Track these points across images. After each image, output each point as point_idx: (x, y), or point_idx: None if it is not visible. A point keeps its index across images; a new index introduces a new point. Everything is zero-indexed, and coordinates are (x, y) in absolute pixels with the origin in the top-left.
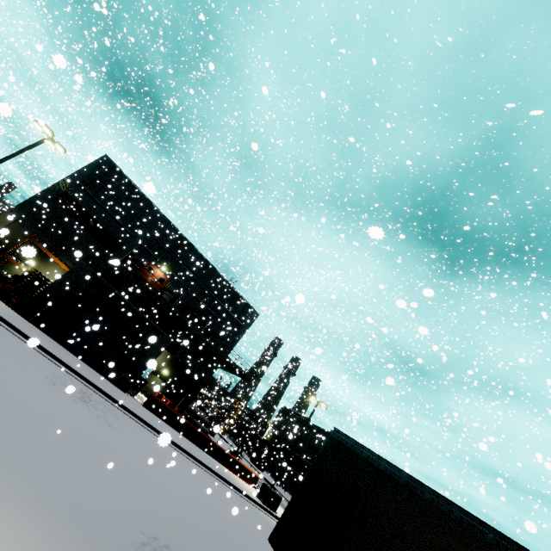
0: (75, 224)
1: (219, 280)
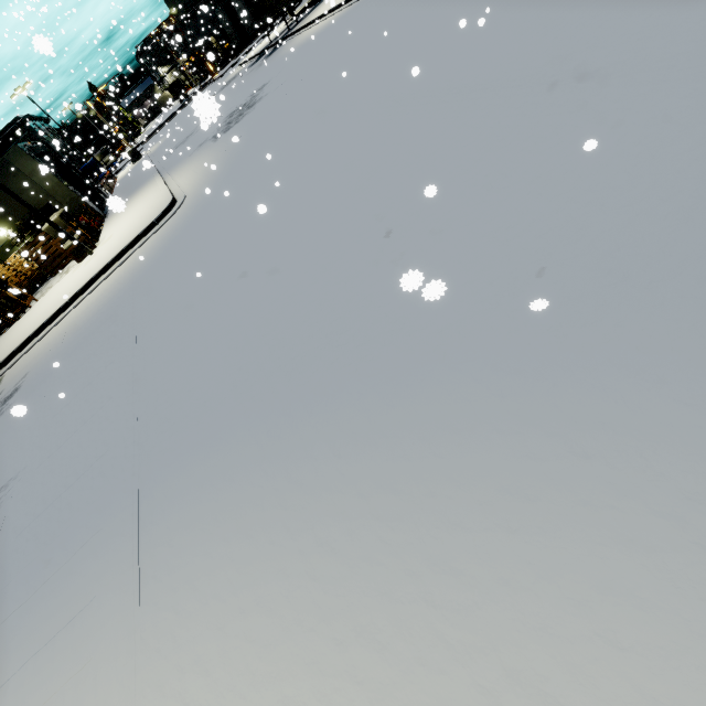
0: None
1: None
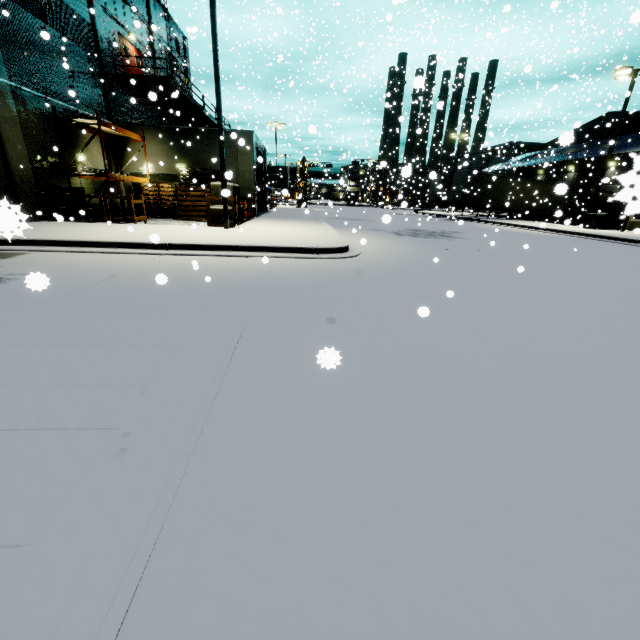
0: (39, 25)
1: (156, 7)
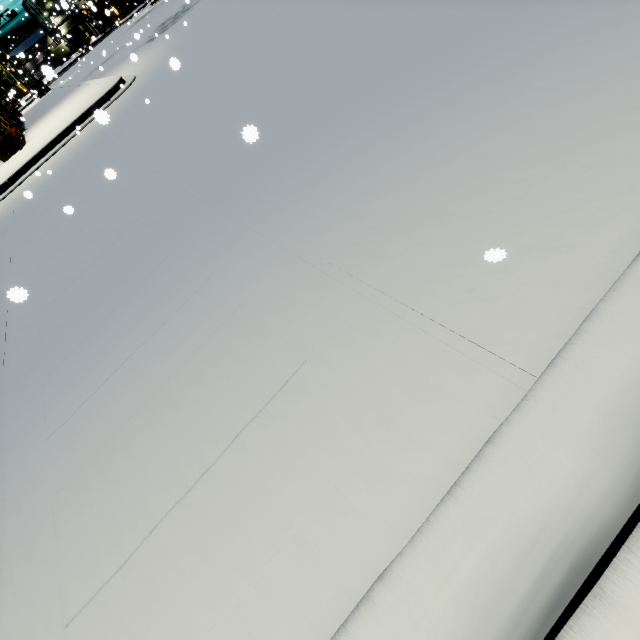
0: None
1: None
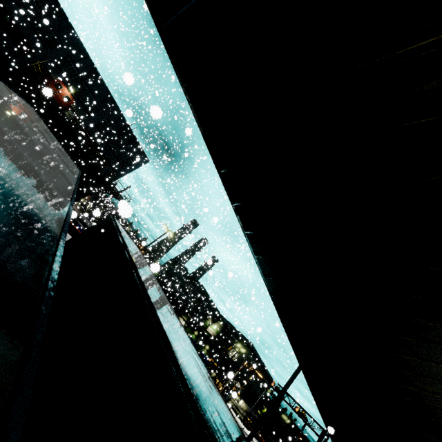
0: None
1: (121, 120)
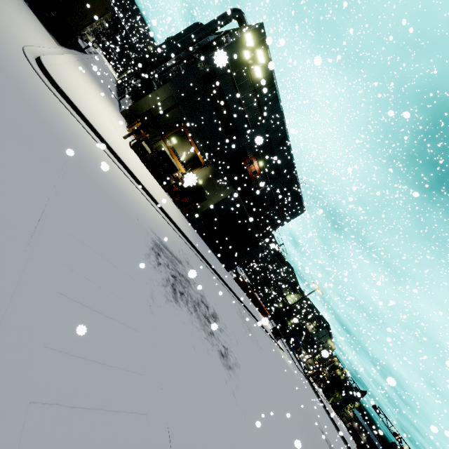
0: (211, 108)
1: (294, 180)
